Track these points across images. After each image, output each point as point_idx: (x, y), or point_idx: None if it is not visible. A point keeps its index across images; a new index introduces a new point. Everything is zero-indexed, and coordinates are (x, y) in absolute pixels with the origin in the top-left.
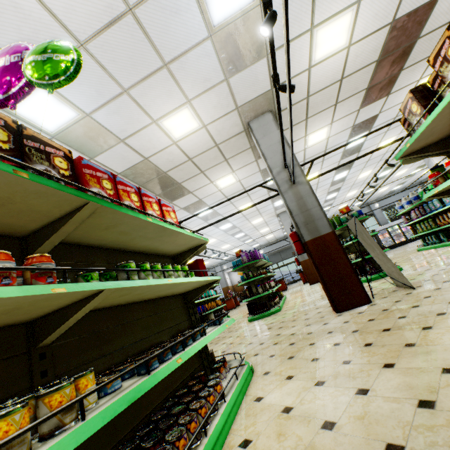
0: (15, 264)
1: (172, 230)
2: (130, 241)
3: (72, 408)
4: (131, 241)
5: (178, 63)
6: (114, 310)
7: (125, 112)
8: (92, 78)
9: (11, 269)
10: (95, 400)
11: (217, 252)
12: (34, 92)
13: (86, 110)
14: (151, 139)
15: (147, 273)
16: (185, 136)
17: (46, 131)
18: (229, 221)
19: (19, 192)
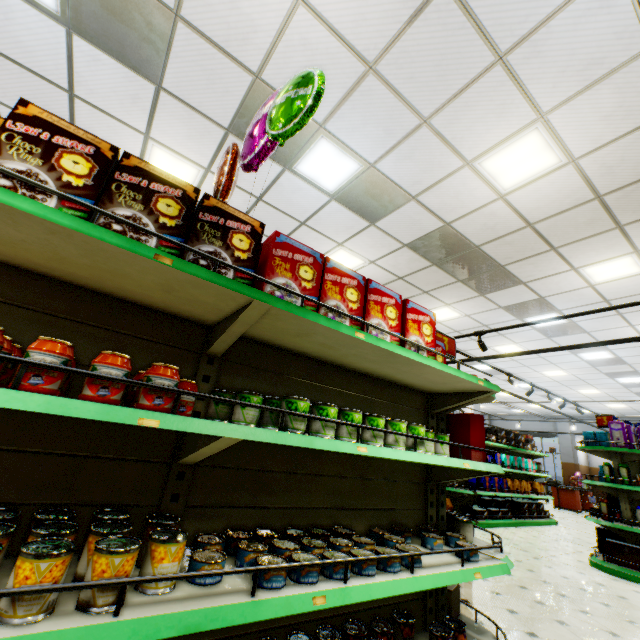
0: (127, 371)
1: (408, 358)
2: (342, 357)
3: (113, 587)
4: (344, 358)
5: (526, 47)
6: (292, 449)
7: (421, 155)
8: (380, 112)
9: (109, 379)
10: (166, 585)
11: (566, 396)
12: (317, 145)
13: (370, 159)
14: (458, 193)
15: (325, 423)
16: (524, 184)
17: (326, 191)
18: (606, 348)
19: (173, 280)
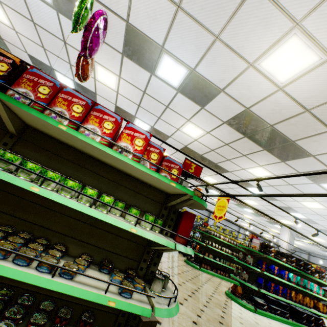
0: None
1: (105, 151)
2: (88, 151)
3: None
4: (89, 151)
5: None
6: None
7: (220, 61)
8: (190, 34)
9: None
10: None
11: None
12: (163, 59)
13: (192, 66)
14: (250, 86)
15: (23, 170)
16: (295, 78)
17: (174, 87)
18: None
19: None
